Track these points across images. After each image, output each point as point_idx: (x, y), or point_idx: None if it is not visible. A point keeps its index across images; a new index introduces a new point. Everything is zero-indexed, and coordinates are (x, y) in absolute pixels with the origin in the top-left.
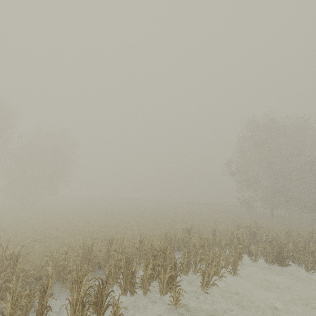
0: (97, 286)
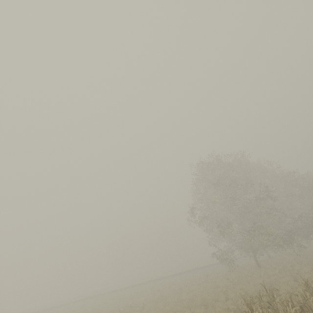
0: None
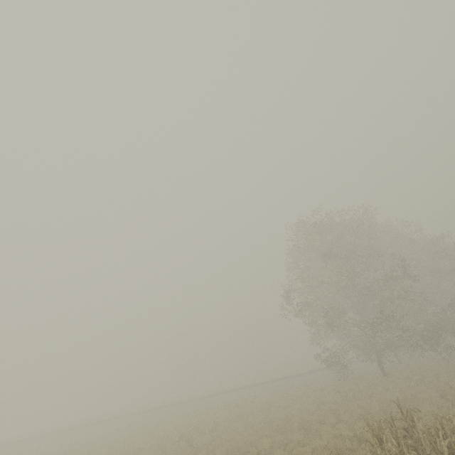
0: None
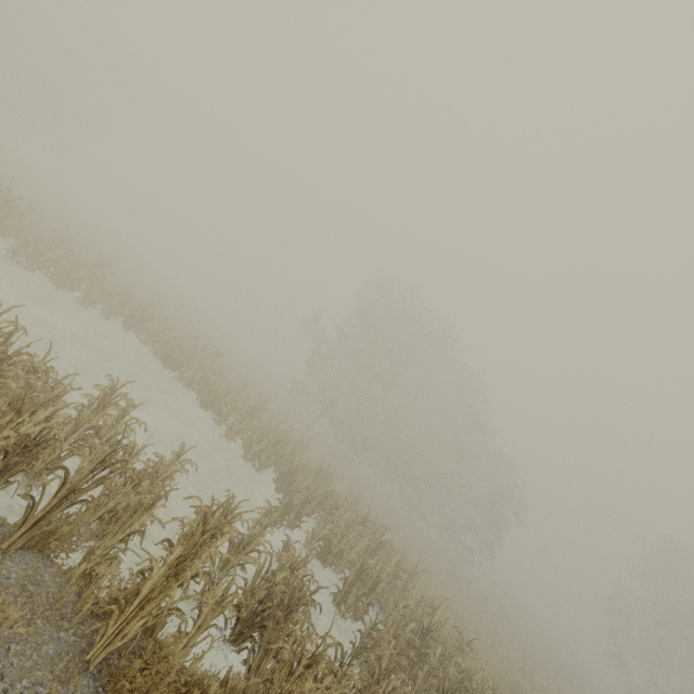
0: None
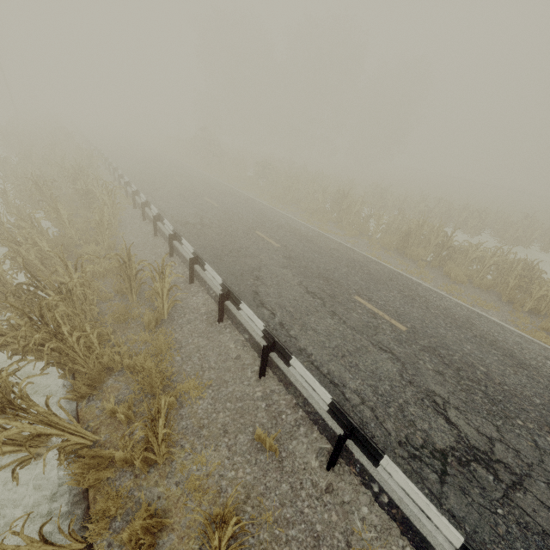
0: (426, 210)
